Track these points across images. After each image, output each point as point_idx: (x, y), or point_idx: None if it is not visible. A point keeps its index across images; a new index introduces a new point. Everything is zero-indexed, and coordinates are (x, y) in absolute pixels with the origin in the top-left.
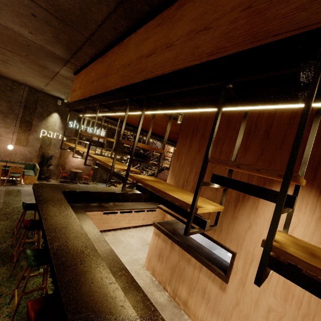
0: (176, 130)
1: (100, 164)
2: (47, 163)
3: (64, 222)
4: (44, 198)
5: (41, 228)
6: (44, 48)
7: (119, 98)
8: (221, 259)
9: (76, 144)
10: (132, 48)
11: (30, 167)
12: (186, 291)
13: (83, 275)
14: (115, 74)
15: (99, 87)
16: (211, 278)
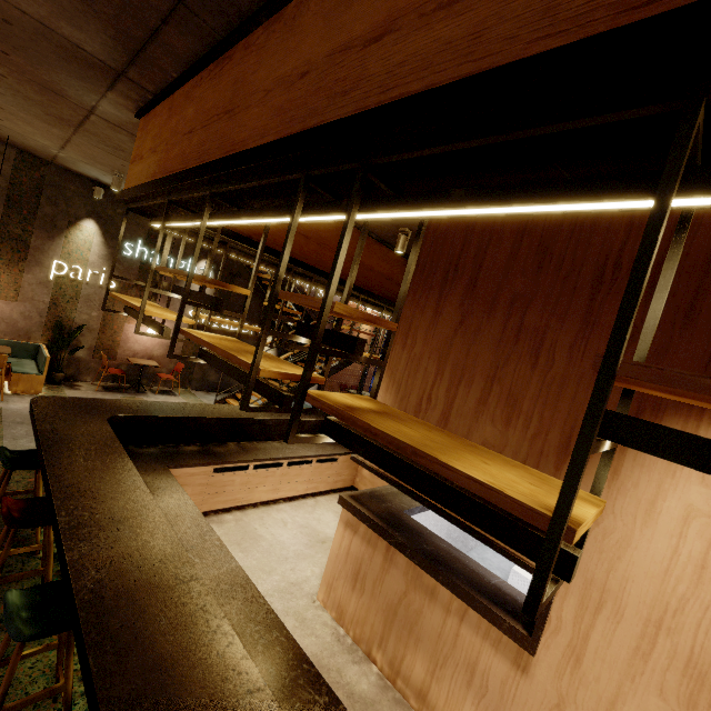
0: (389, 270)
1: (211, 356)
2: (71, 344)
3: (116, 507)
4: (60, 438)
5: (52, 525)
6: (51, 31)
7: (272, 174)
8: (511, 589)
9: (145, 299)
10: (312, 26)
11: (26, 352)
12: (425, 666)
13: (172, 671)
14: (257, 105)
15: (208, 145)
16: (490, 639)
